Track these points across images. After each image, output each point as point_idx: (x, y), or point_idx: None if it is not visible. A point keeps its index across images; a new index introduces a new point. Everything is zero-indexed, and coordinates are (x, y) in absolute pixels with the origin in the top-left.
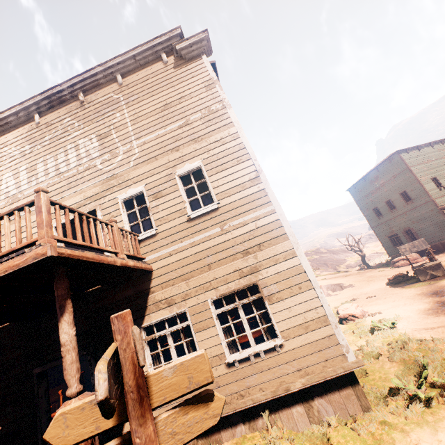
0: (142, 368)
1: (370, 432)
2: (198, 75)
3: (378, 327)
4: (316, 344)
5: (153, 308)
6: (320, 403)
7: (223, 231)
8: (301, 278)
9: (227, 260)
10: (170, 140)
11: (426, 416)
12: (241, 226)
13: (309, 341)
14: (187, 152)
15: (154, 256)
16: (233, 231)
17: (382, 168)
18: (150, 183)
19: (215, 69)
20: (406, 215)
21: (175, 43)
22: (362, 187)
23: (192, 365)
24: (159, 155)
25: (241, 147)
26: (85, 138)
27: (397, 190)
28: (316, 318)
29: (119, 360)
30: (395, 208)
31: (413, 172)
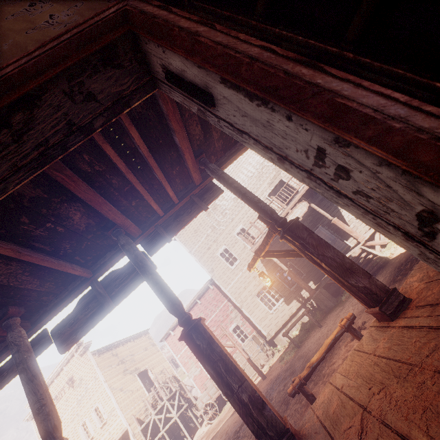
0: None
1: None
2: None
3: None
4: None
5: None
6: None
7: None
8: None
9: None
10: None
11: None
12: None
13: None
14: None
15: None
16: None
17: None
18: None
19: None
20: None
21: None
22: None
23: None
24: None
25: None
26: (250, 158)
27: None
28: None
29: None
30: None
31: None
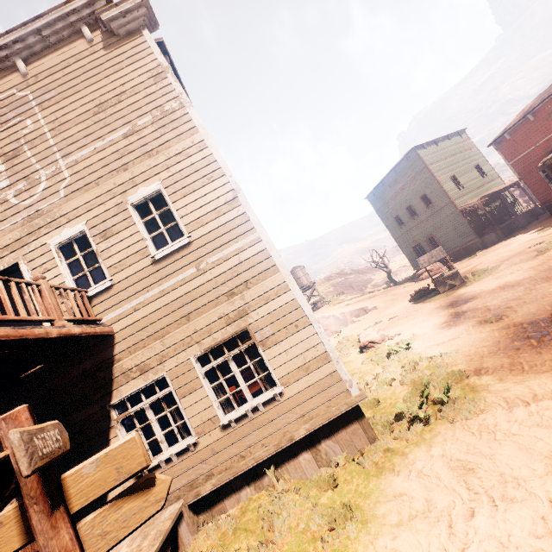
0: (50, 473)
1: (375, 463)
2: (141, 60)
3: (394, 350)
4: (318, 385)
5: (122, 379)
6: (327, 445)
7: (200, 272)
8: (297, 315)
9: (208, 306)
10: (114, 156)
11: (425, 435)
12: (222, 262)
13: (310, 383)
14: (139, 171)
15: (114, 314)
16: (213, 270)
17: (400, 169)
18: (93, 219)
19: (166, 50)
20: (428, 222)
21: (99, 11)
22: (381, 193)
23: (121, 453)
24: (101, 178)
25: (211, 159)
26: None
27: (417, 194)
28: (316, 356)
29: (8, 472)
30: (416, 215)
31: (431, 172)
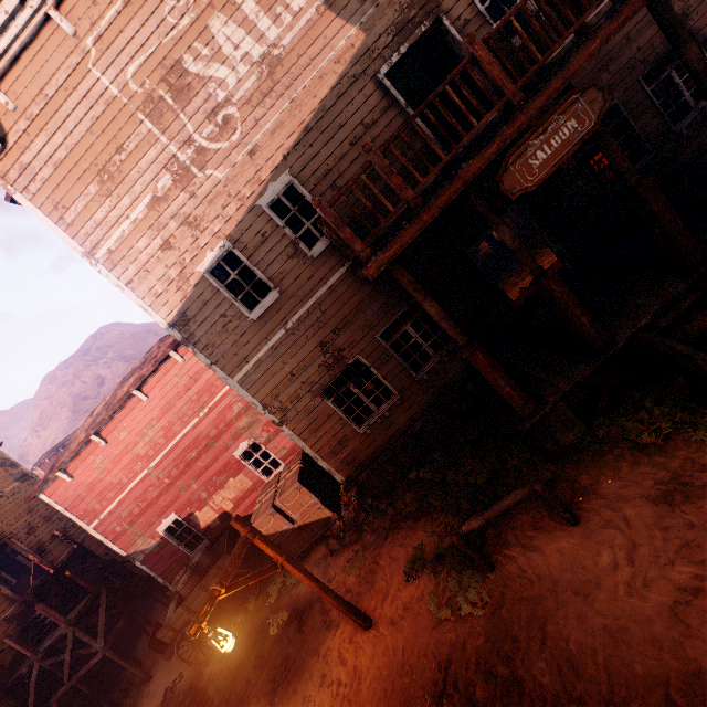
0: None
1: None
2: None
3: None
4: None
5: None
6: None
7: None
8: None
9: (647, 19)
10: None
11: None
12: None
13: None
14: None
15: (553, 54)
16: None
17: None
18: None
19: None
20: None
21: None
22: None
23: None
24: None
25: None
26: None
27: None
28: None
29: None
30: None
31: None
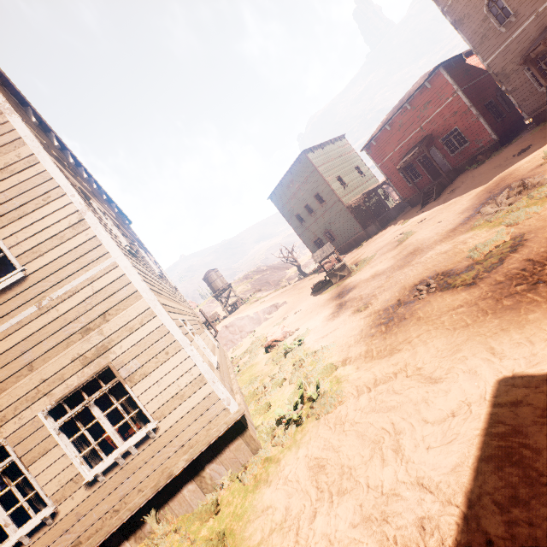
0: None
1: (254, 476)
2: None
3: (290, 348)
4: (196, 410)
5: None
6: (211, 469)
7: (42, 310)
8: (166, 341)
9: (57, 349)
10: None
11: (297, 436)
12: (70, 295)
13: (187, 410)
14: None
15: None
16: (60, 306)
17: (294, 171)
18: None
19: None
20: (323, 218)
21: None
22: (281, 193)
23: None
24: None
25: (46, 177)
26: None
27: (311, 193)
28: (191, 381)
29: None
30: (313, 212)
31: (320, 173)
